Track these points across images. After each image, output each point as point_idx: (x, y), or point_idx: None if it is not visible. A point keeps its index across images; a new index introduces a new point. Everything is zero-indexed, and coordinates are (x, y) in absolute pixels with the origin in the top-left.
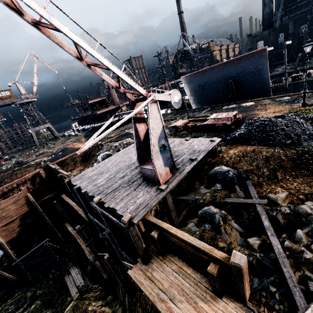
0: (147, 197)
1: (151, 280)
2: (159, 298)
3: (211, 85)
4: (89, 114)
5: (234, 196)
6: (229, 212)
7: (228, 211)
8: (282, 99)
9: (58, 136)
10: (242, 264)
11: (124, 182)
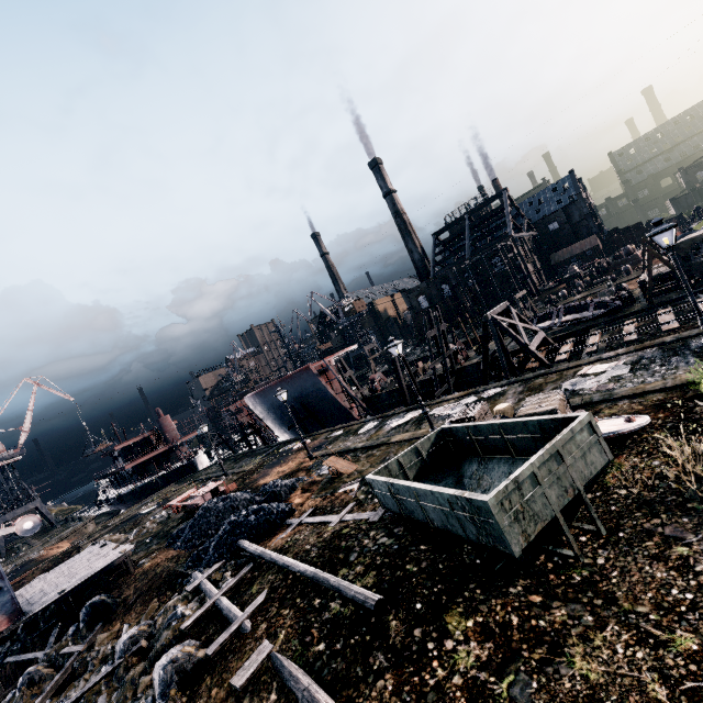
0: None
1: None
2: None
3: (281, 407)
4: (116, 469)
5: (74, 643)
6: (59, 670)
7: (58, 667)
8: (333, 435)
9: (54, 523)
10: None
11: None
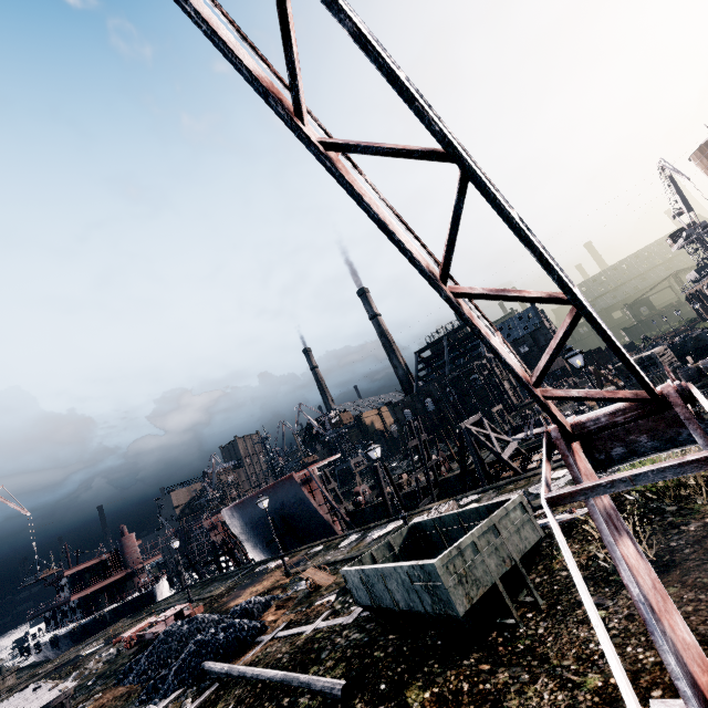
0: None
1: None
2: None
3: (259, 521)
4: (59, 601)
5: None
6: None
7: None
8: (313, 551)
9: None
10: None
11: None
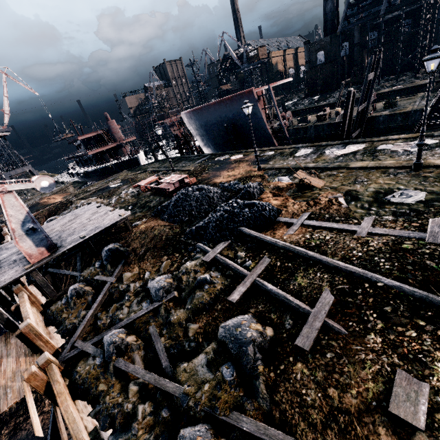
0: (11, 276)
1: (6, 344)
2: (1, 356)
3: (213, 126)
4: (81, 154)
5: (103, 274)
6: (95, 288)
7: (95, 287)
8: (266, 154)
9: None
10: (21, 327)
11: (16, 259)
